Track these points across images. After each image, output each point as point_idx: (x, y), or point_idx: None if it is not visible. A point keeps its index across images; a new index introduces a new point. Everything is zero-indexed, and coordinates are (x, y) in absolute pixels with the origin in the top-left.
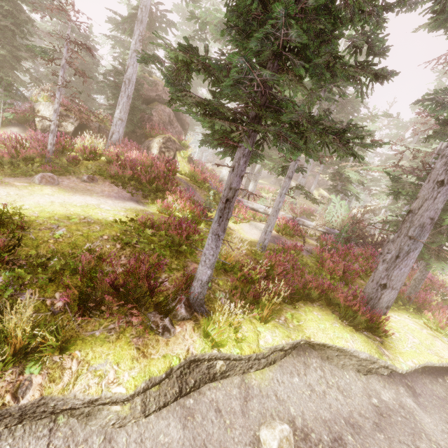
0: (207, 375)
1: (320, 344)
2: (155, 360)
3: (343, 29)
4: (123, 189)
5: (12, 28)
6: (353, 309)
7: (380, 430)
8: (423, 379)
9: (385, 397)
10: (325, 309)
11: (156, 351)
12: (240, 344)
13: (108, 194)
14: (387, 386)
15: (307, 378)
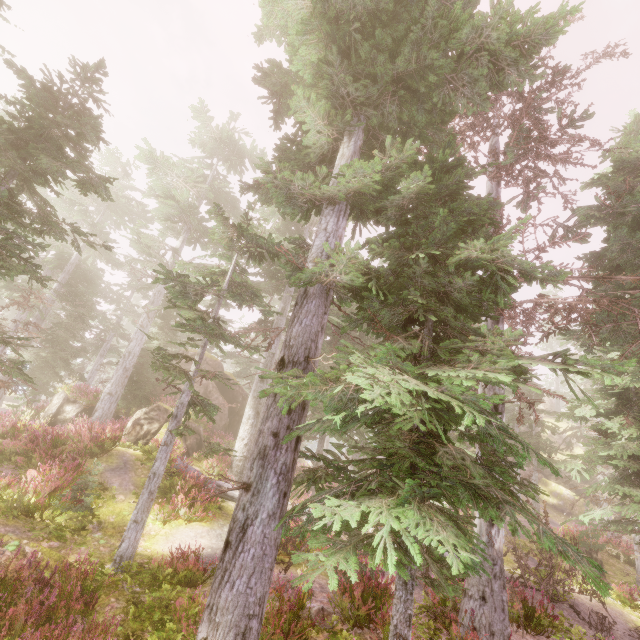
0: None
1: None
2: None
3: None
4: None
5: (60, 334)
6: None
7: None
8: None
9: None
10: None
11: None
12: None
13: None
14: None
15: None
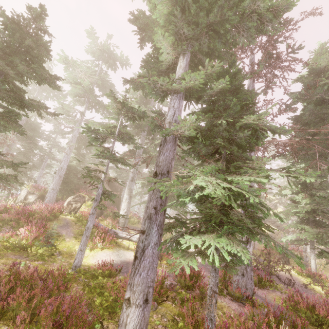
0: None
1: None
2: None
3: None
4: None
5: (21, 158)
6: None
7: None
8: None
9: None
10: None
11: None
12: None
13: None
14: None
15: None
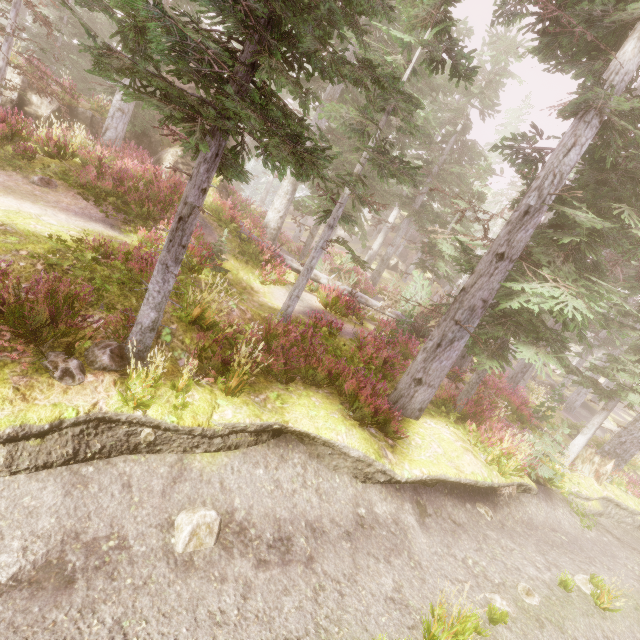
0: (125, 443)
1: (302, 432)
2: (38, 407)
3: (326, 7)
4: (96, 206)
5: None
6: (361, 398)
7: (349, 540)
8: (445, 500)
9: (379, 510)
10: (334, 398)
11: (45, 396)
12: (181, 412)
13: (65, 206)
14: (389, 499)
15: (278, 472)
